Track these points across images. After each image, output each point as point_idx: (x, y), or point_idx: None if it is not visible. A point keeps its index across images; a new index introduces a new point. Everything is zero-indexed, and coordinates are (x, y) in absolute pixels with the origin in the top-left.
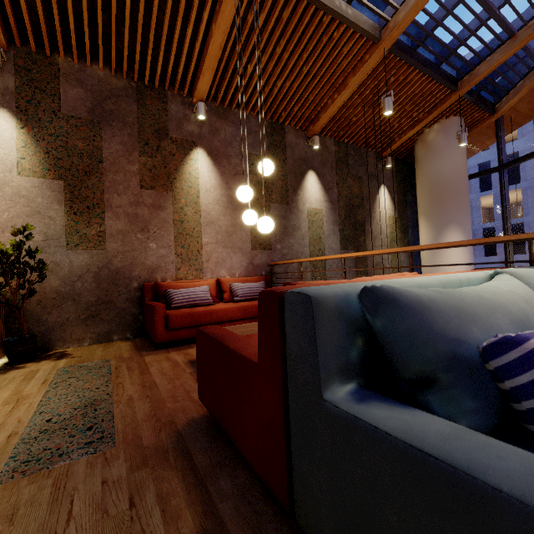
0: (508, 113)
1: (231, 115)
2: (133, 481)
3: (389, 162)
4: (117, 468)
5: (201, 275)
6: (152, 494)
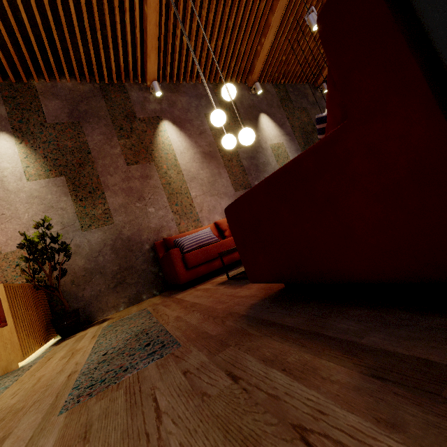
0: None
1: (181, 88)
2: (220, 361)
3: (325, 87)
4: (193, 358)
5: (199, 225)
6: (254, 362)
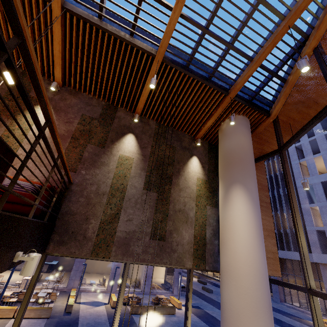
0: (286, 120)
1: (80, 95)
2: None
3: (198, 141)
4: None
5: None
6: None
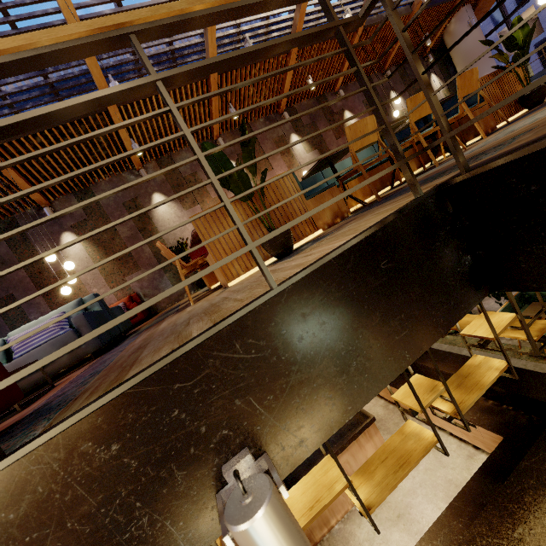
0: None
1: (348, 87)
2: None
3: (430, 58)
4: None
5: None
6: None
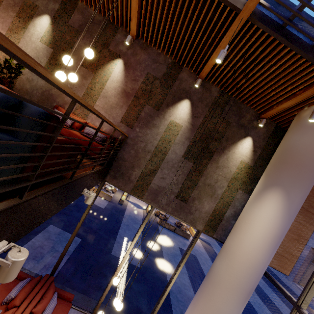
0: None
1: (149, 49)
2: None
3: (262, 122)
4: None
5: (85, 118)
6: None
